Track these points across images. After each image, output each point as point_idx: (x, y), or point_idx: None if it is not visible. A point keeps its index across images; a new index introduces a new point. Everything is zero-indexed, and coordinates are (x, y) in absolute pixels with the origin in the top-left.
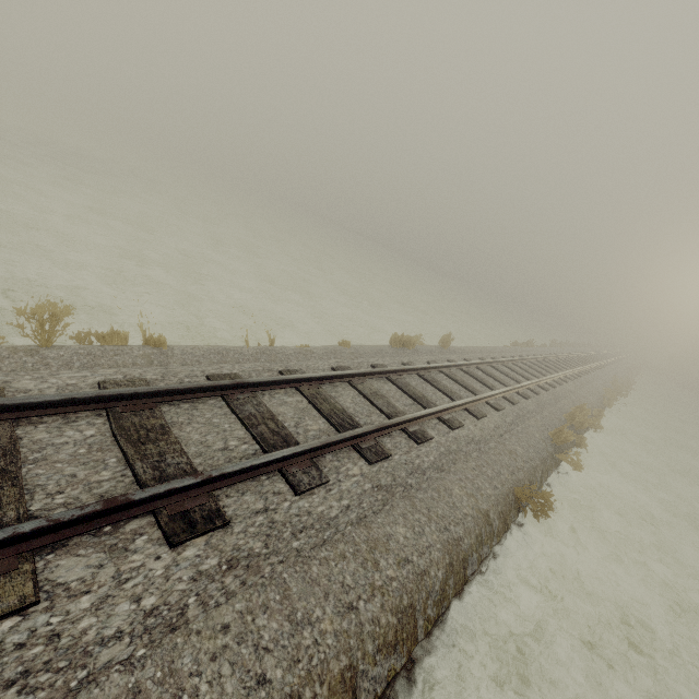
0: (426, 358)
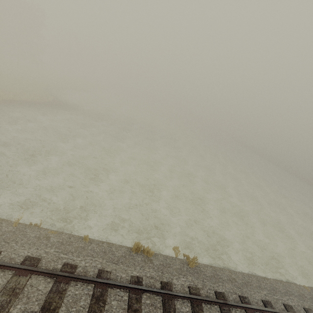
0: (139, 271)
